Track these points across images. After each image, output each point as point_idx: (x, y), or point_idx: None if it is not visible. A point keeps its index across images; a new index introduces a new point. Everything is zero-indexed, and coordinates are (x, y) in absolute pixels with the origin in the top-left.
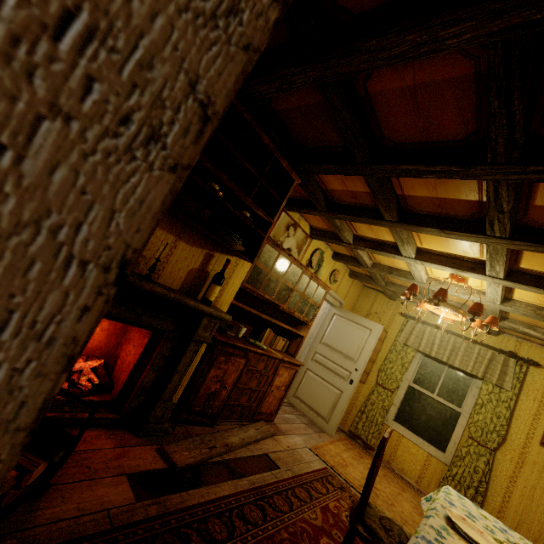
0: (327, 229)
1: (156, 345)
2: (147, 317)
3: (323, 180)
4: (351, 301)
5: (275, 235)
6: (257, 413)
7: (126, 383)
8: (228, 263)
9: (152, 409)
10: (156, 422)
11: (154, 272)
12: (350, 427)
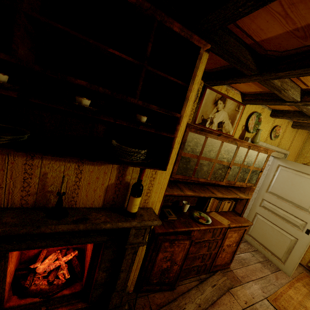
0: (262, 92)
1: (99, 252)
2: (76, 239)
3: (247, 31)
4: (296, 148)
5: (203, 114)
6: (213, 266)
7: (87, 278)
8: (141, 173)
9: (109, 300)
10: (117, 306)
11: (60, 206)
12: (308, 263)
